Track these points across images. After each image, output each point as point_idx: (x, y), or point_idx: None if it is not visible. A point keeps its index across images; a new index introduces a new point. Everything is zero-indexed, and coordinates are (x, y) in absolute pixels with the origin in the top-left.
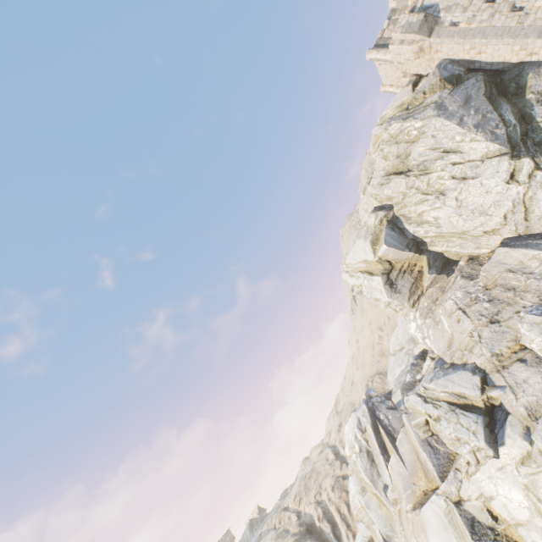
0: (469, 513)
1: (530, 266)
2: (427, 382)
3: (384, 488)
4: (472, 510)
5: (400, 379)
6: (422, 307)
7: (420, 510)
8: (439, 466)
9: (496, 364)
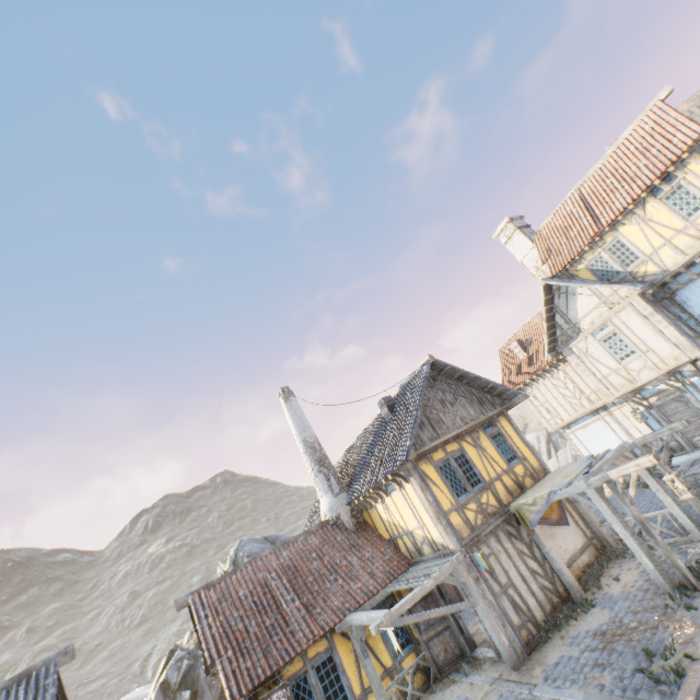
0: None
1: None
2: None
3: None
4: None
5: None
6: None
7: None
8: None
9: None
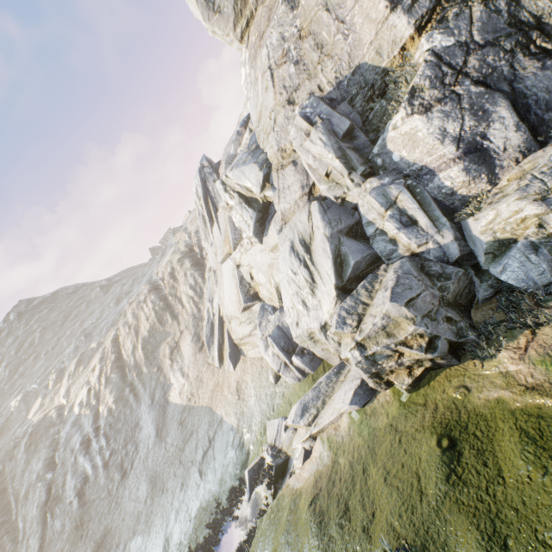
0: (242, 274)
1: (346, 5)
2: (229, 169)
3: (211, 244)
4: (244, 272)
5: (227, 150)
6: (250, 45)
7: (222, 266)
8: (235, 240)
9: (280, 161)
